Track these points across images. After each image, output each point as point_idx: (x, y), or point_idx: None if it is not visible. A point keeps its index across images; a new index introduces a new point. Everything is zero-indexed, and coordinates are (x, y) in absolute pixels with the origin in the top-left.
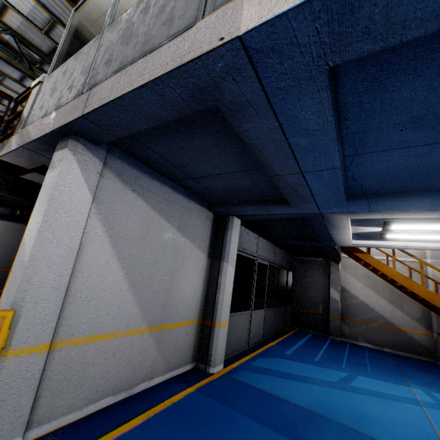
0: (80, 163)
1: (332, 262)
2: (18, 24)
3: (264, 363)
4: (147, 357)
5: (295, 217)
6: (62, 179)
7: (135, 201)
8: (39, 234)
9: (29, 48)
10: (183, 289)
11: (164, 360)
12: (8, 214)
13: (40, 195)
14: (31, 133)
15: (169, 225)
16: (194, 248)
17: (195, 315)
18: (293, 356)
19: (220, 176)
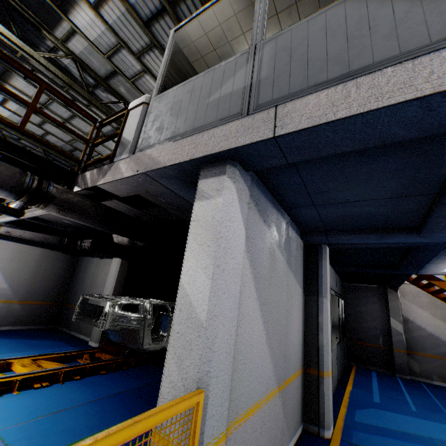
0: (237, 192)
1: (389, 289)
2: (81, 49)
3: (367, 417)
4: (278, 425)
5: (407, 246)
6: (227, 213)
7: (265, 233)
8: (212, 282)
9: (86, 72)
10: (293, 334)
11: (287, 426)
12: (55, 243)
13: (194, 232)
14: (159, 158)
15: (283, 259)
16: (296, 283)
17: (300, 363)
18: (386, 405)
19: (355, 203)
